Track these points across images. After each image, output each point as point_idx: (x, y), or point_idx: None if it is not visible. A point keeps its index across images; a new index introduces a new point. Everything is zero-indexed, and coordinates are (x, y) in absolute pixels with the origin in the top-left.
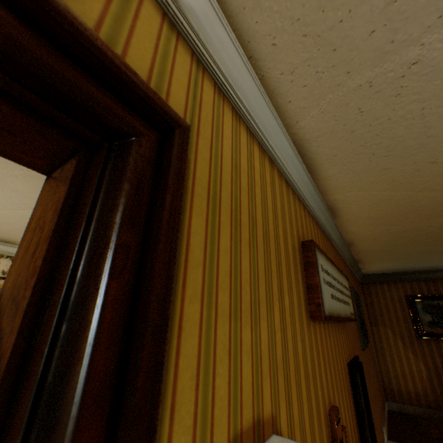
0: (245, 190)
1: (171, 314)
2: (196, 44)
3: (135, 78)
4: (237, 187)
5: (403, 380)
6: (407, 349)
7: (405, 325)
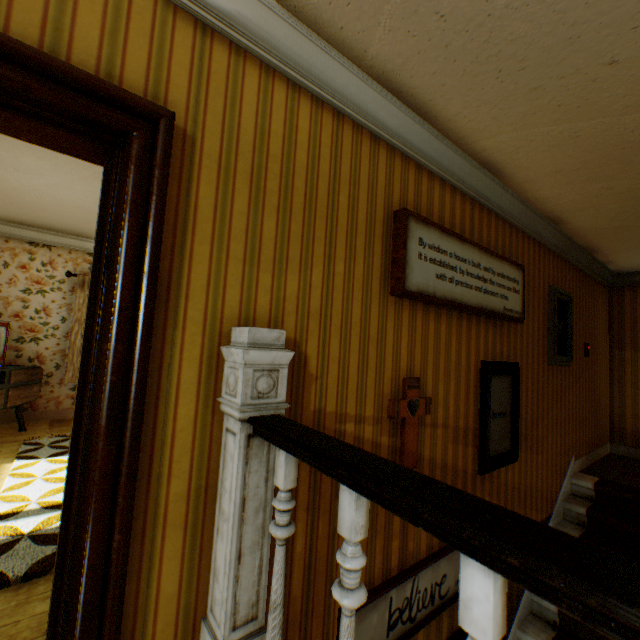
0: (276, 157)
1: (183, 248)
2: (195, 11)
3: (122, 94)
4: (263, 156)
5: None
6: None
7: None
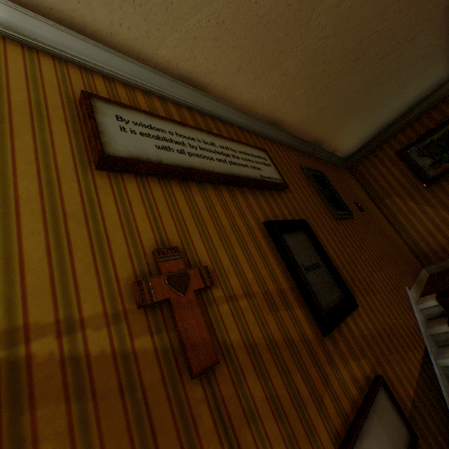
0: None
1: None
2: None
3: None
4: None
5: (432, 238)
6: (421, 205)
7: (409, 183)
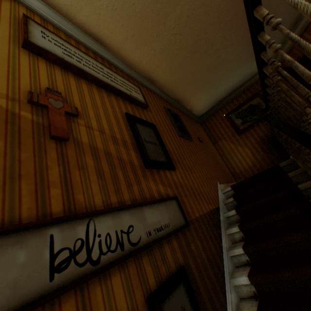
0: None
1: None
2: None
3: None
4: None
5: (241, 164)
6: (236, 145)
7: (231, 133)
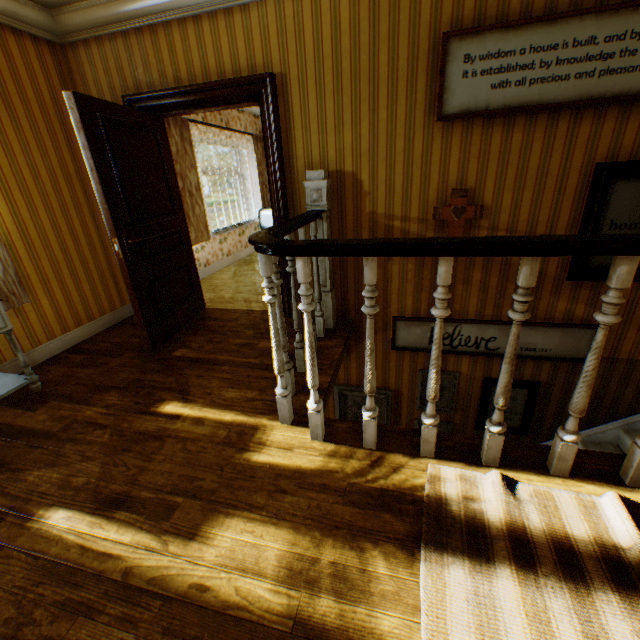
0: (328, 57)
1: (291, 137)
2: None
3: (253, 78)
4: (320, 61)
5: None
6: None
7: None
